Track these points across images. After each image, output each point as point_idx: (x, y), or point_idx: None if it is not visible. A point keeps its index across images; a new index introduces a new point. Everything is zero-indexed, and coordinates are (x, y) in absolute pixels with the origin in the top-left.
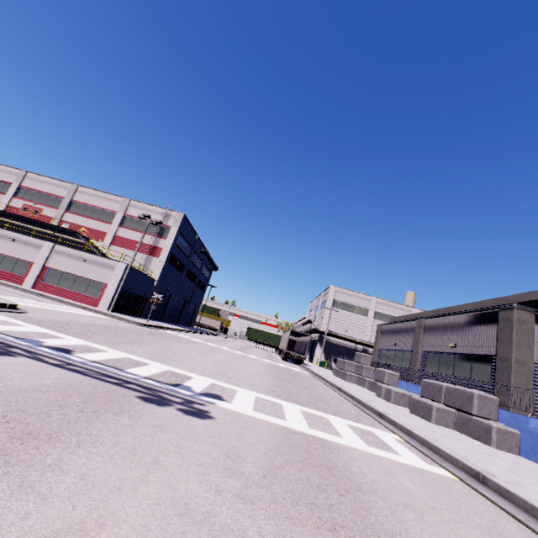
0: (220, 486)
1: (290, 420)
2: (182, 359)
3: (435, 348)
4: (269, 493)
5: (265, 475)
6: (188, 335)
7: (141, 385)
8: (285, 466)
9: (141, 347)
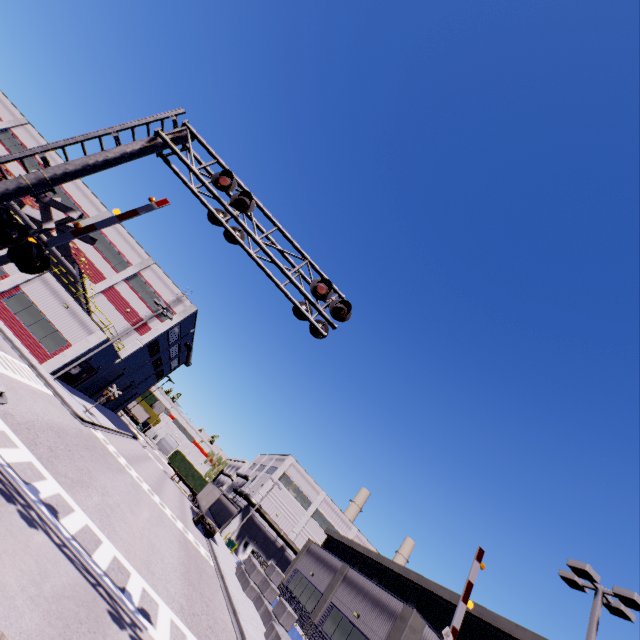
0: None
1: None
2: (120, 526)
3: (343, 607)
4: None
5: None
6: (115, 445)
7: (106, 589)
8: None
9: (90, 495)
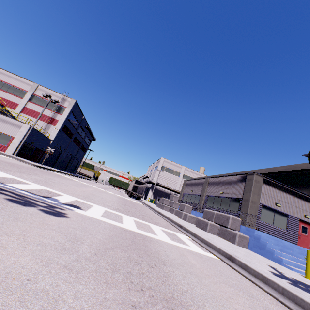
0: (52, 260)
1: (125, 224)
2: (59, 186)
3: (213, 194)
4: (95, 266)
5: (96, 253)
6: (70, 177)
7: (15, 193)
8: (114, 249)
9: (29, 175)
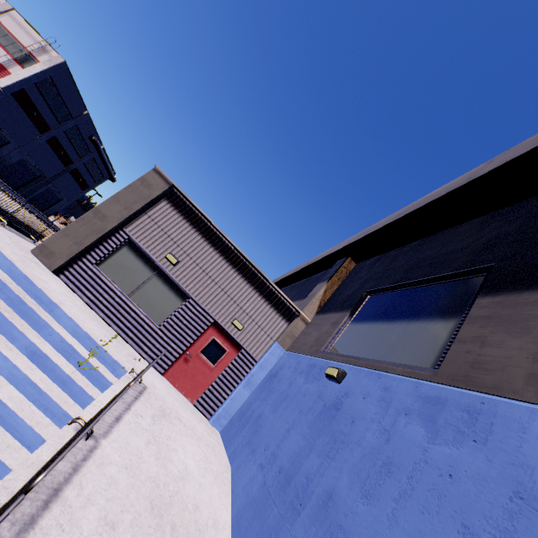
0: None
1: None
2: None
3: None
4: None
5: None
6: None
7: None
8: None
9: None
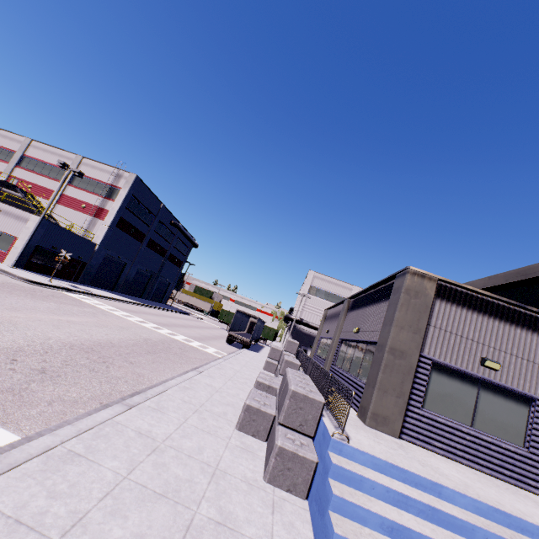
0: None
1: None
2: None
3: (347, 335)
4: None
5: None
6: (109, 303)
7: None
8: None
9: None
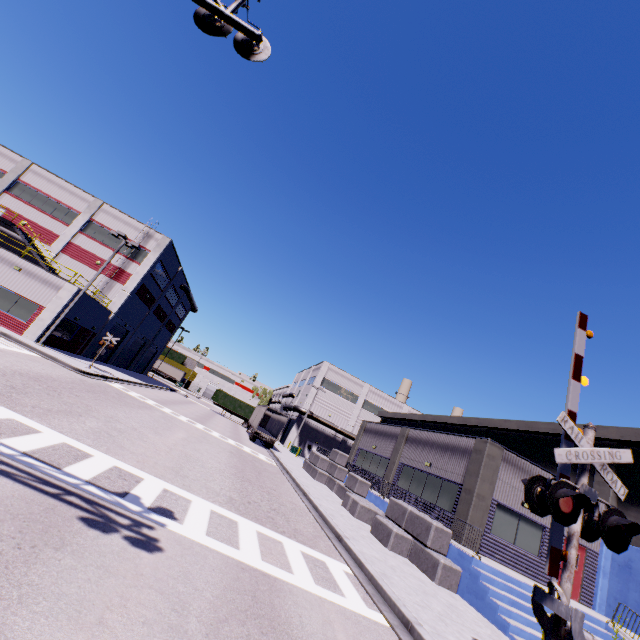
0: None
1: (243, 549)
2: (131, 443)
3: (412, 462)
4: None
5: (208, 633)
6: (140, 393)
7: (83, 497)
8: (229, 620)
9: (81, 421)
